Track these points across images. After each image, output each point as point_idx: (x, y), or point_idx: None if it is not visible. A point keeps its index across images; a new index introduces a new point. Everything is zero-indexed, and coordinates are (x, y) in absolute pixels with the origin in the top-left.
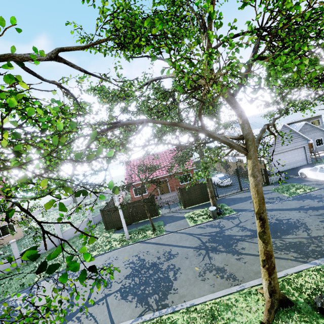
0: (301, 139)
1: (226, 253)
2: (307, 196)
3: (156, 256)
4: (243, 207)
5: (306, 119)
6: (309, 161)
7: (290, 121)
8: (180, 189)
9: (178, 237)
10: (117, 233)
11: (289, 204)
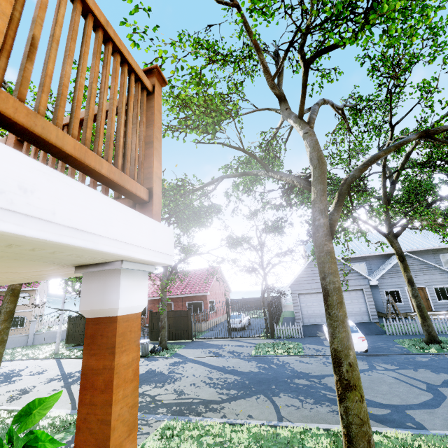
0: (357, 276)
1: (62, 383)
2: (266, 359)
3: (32, 371)
4: (187, 353)
5: (429, 250)
6: (372, 318)
7: (392, 251)
8: (151, 312)
9: (81, 363)
10: (66, 348)
11: (227, 361)
